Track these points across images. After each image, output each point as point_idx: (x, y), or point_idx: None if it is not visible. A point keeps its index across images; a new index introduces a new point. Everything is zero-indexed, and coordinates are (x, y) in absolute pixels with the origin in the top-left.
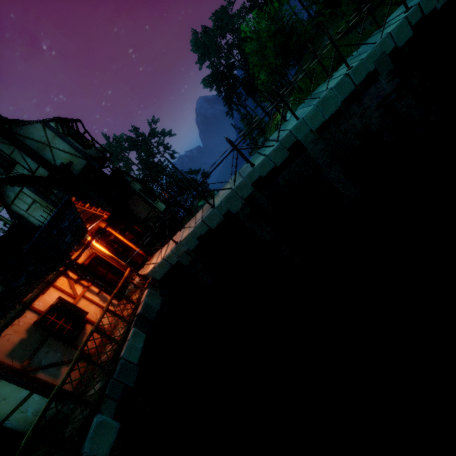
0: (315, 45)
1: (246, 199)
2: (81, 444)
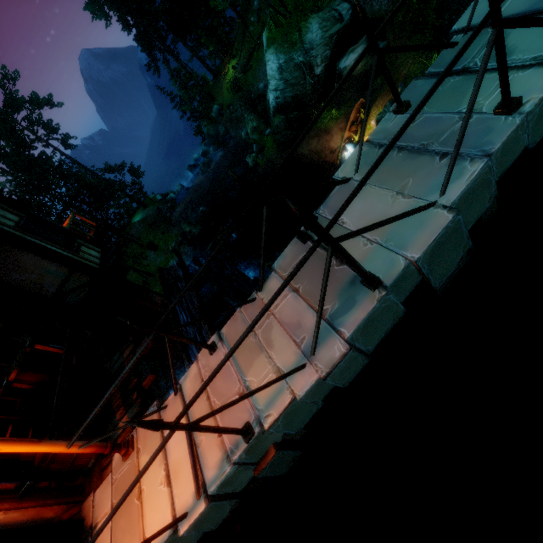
0: None
1: None
2: None
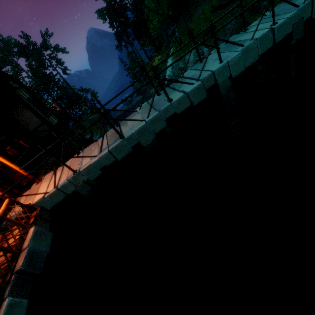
0: (190, 13)
1: (157, 134)
2: None
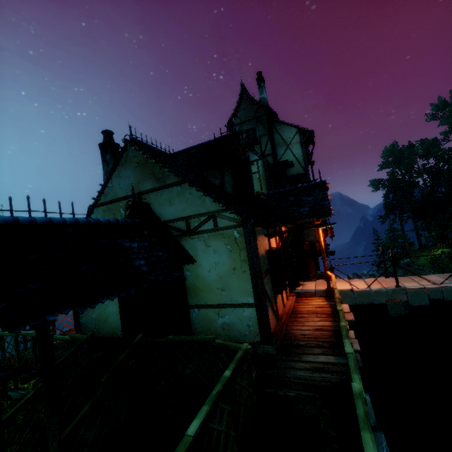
0: None
1: None
2: None
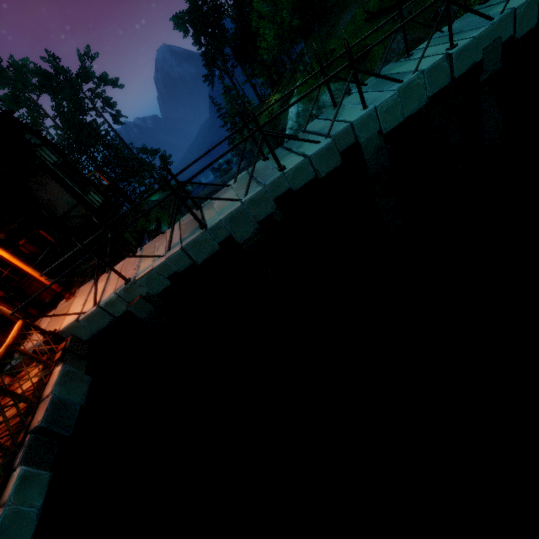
0: (331, 22)
1: (261, 222)
2: None
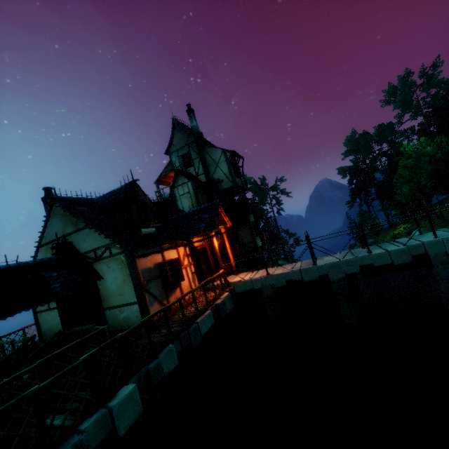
0: None
1: (348, 275)
2: (158, 352)
